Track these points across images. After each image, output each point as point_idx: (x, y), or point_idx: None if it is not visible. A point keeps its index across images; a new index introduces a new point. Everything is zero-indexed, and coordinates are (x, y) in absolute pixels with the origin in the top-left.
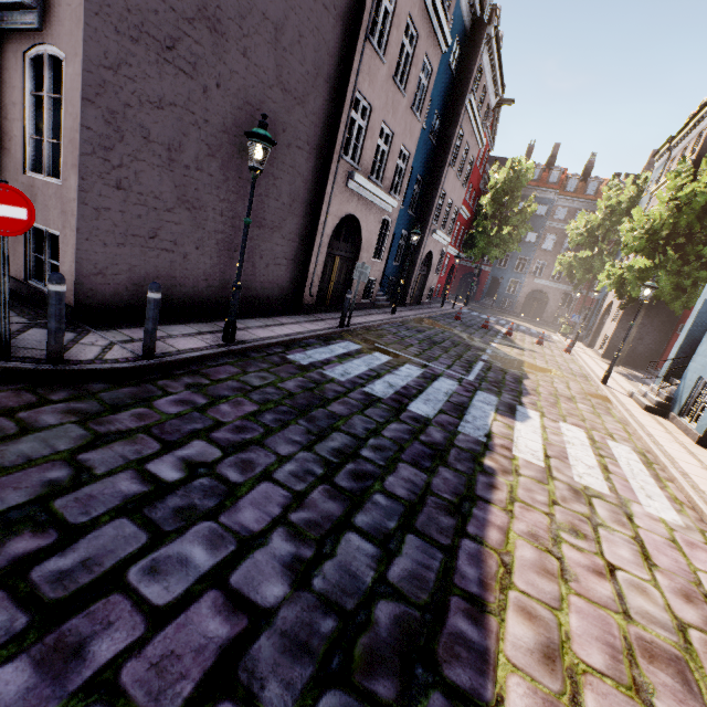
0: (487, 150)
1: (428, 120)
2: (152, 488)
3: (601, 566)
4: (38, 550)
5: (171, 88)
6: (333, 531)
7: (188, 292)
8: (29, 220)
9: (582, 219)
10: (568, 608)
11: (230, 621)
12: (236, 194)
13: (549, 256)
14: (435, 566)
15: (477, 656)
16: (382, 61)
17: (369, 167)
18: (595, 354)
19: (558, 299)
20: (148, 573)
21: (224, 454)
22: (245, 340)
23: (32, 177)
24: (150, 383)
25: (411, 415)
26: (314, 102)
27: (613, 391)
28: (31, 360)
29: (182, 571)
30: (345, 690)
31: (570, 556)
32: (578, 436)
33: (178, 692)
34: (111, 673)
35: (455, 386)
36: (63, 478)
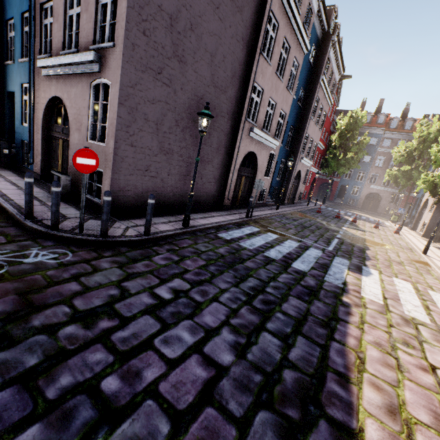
0: (334, 107)
1: (296, 93)
2: (159, 302)
3: (425, 365)
4: (112, 327)
5: (159, 93)
6: (255, 331)
7: (163, 199)
8: (96, 165)
9: (402, 145)
10: (403, 386)
11: (206, 370)
12: (189, 145)
13: (380, 170)
14: (316, 354)
15: (346, 405)
16: (269, 64)
17: (262, 123)
18: (417, 234)
19: (388, 198)
20: (163, 343)
21: (191, 286)
22: (194, 225)
23: (91, 142)
24: (149, 248)
25: (294, 270)
26: (231, 91)
27: (432, 259)
28: (92, 235)
29: (179, 343)
30: (270, 411)
31: (403, 357)
32: (406, 287)
33: (186, 399)
34: (154, 386)
35: (320, 253)
36: (117, 294)
